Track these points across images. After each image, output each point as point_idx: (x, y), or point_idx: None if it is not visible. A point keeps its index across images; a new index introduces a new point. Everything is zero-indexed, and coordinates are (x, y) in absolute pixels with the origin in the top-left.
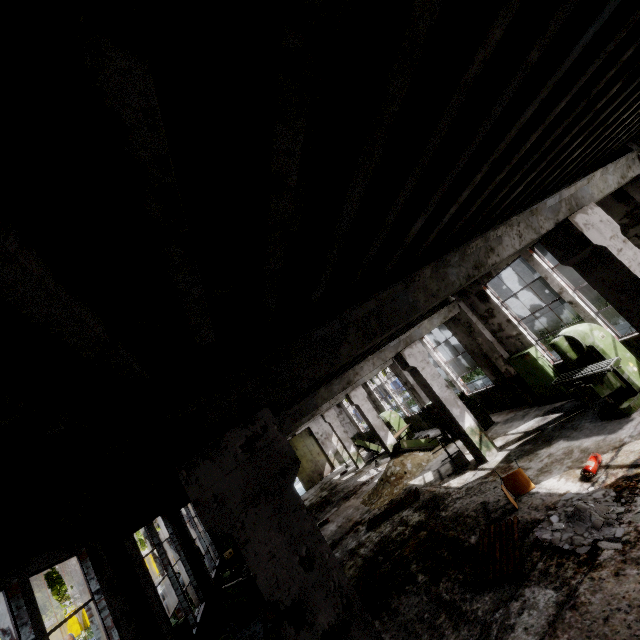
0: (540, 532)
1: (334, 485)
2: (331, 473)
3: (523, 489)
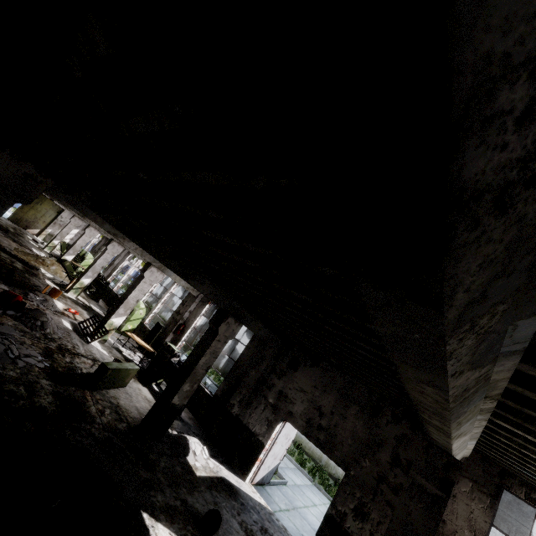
0: (33, 294)
1: (22, 235)
2: (32, 234)
3: (53, 296)
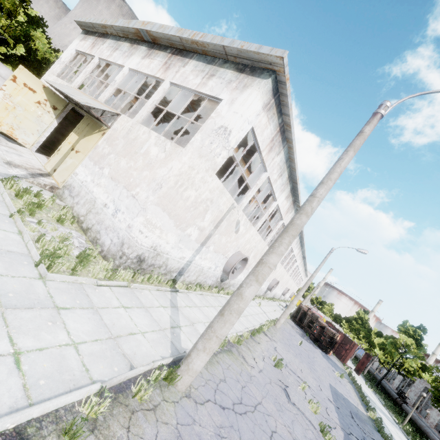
0: None
1: None
2: None
3: None
